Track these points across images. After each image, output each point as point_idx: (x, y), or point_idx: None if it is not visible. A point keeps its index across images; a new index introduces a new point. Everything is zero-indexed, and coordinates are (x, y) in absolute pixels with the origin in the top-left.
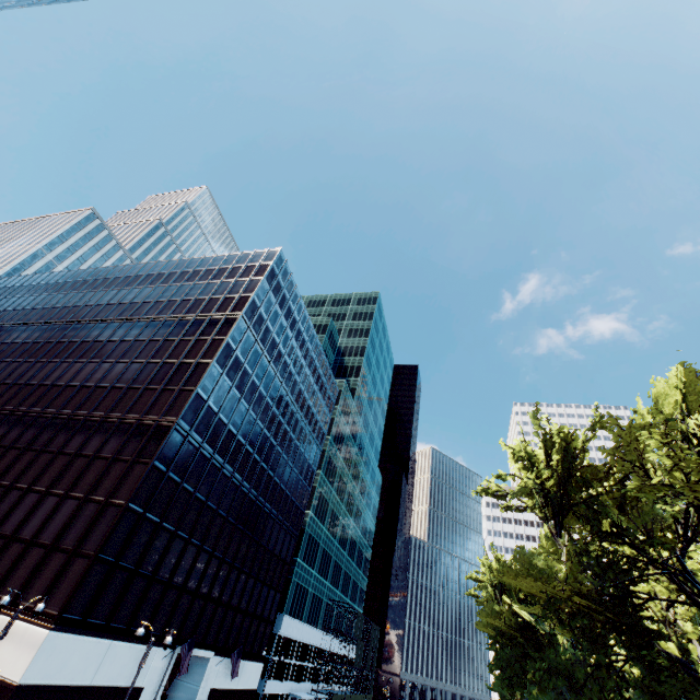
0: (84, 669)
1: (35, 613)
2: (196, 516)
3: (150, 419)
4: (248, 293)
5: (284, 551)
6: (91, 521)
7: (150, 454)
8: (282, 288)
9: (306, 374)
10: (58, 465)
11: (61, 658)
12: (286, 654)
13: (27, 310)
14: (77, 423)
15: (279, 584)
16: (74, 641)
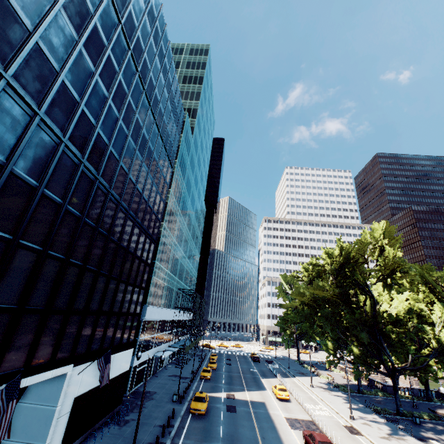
0: None
1: None
2: None
3: None
4: None
5: (145, 254)
6: None
7: None
8: None
9: (157, 67)
10: None
11: None
12: (150, 332)
13: None
14: None
15: (142, 283)
16: None
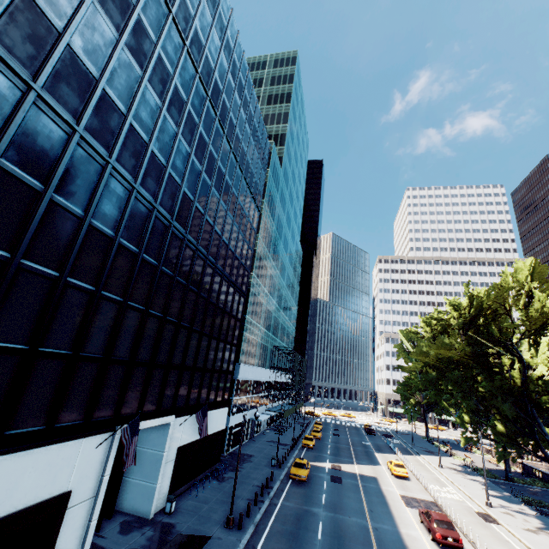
0: None
1: None
2: (101, 259)
3: None
4: None
5: (235, 309)
6: None
7: None
8: None
9: (236, 103)
10: None
11: None
12: (244, 393)
13: None
14: None
15: (233, 339)
16: None
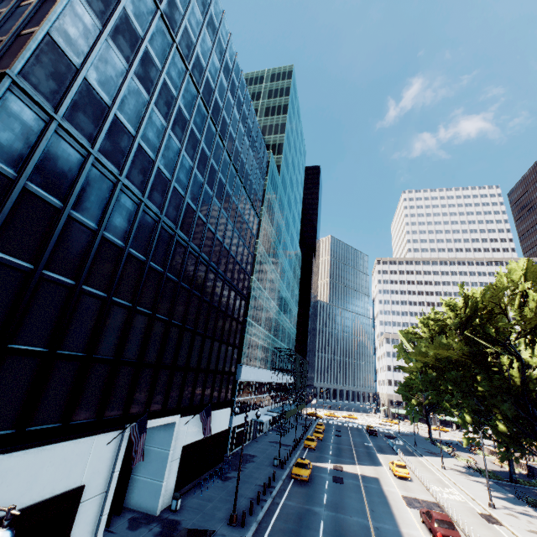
0: None
1: None
2: (113, 267)
3: None
4: None
5: (236, 312)
6: None
7: None
8: None
9: (235, 118)
10: None
11: None
12: (246, 393)
13: None
14: None
15: (235, 341)
16: None
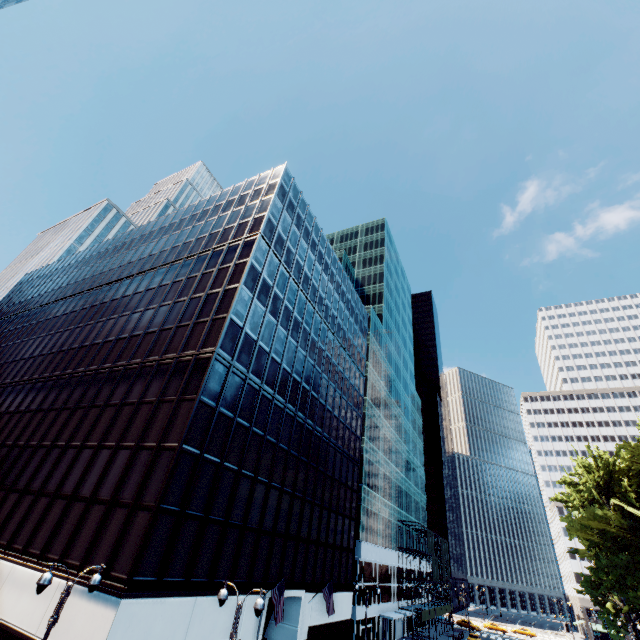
0: (172, 634)
1: (90, 587)
2: (257, 452)
3: (187, 354)
4: (262, 213)
5: (350, 479)
6: (146, 469)
7: (194, 389)
8: (295, 207)
9: (336, 299)
10: (106, 417)
11: (142, 627)
12: (369, 578)
13: (63, 287)
14: (118, 374)
15: (351, 512)
16: (153, 605)
